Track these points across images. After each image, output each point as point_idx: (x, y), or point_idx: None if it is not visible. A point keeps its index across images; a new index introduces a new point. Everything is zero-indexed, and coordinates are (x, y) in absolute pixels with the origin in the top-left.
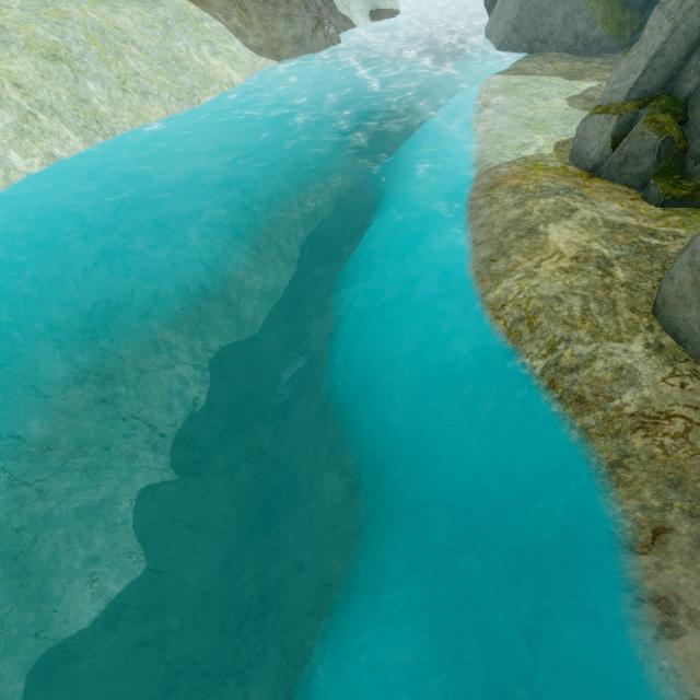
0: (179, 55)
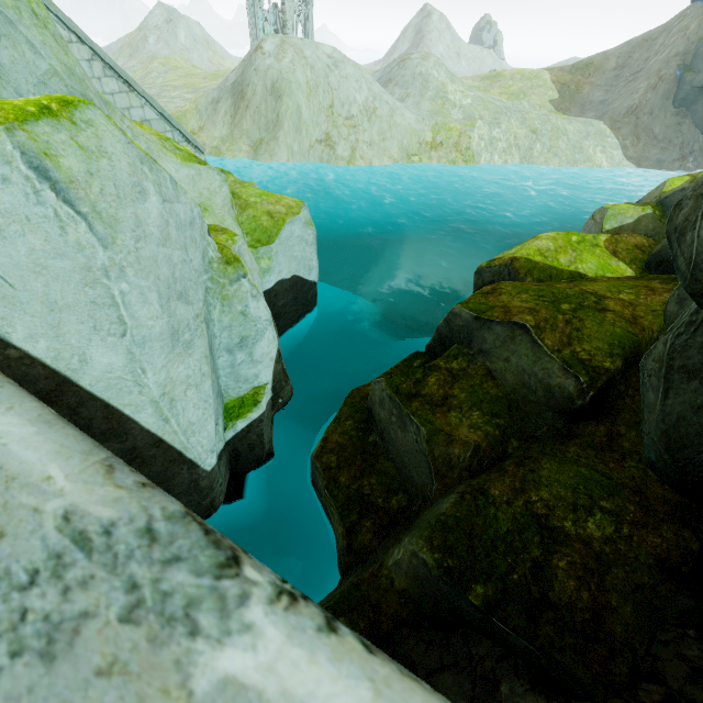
0: (584, 147)
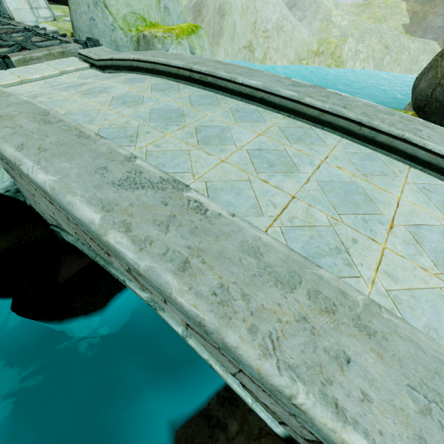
0: (419, 60)
